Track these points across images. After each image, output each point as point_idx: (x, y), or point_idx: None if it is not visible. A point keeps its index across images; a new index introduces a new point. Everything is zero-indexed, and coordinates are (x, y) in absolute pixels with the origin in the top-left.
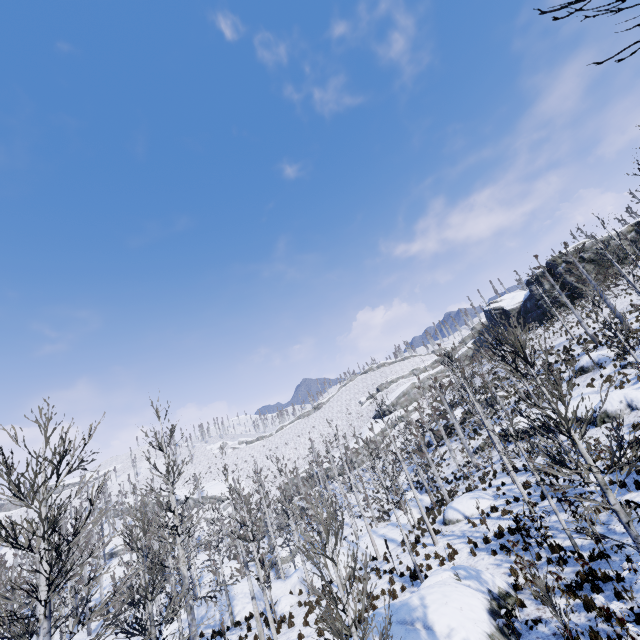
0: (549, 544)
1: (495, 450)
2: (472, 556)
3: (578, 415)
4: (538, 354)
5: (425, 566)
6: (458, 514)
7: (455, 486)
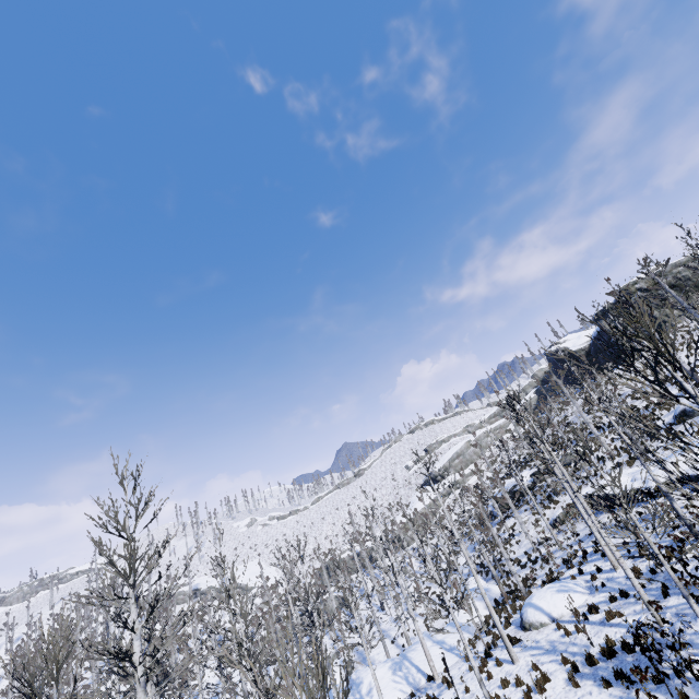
0: (698, 675)
1: (579, 522)
2: (572, 687)
3: (693, 472)
4: (620, 399)
5: (503, 698)
6: (542, 615)
7: (531, 571)
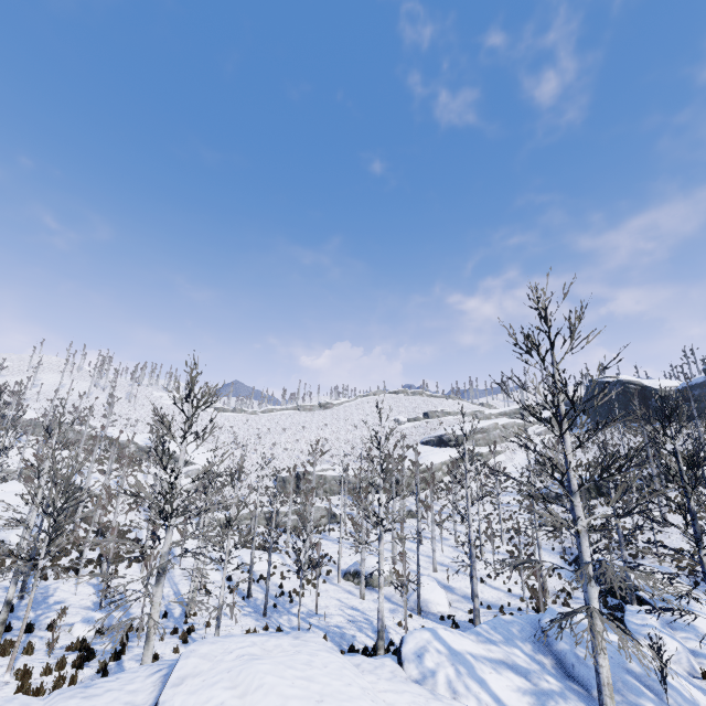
0: None
1: None
2: None
3: None
4: None
5: None
6: None
7: None
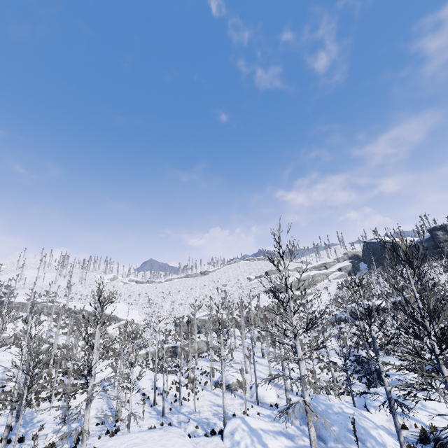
0: None
1: None
2: None
3: None
4: None
5: None
6: None
7: None
